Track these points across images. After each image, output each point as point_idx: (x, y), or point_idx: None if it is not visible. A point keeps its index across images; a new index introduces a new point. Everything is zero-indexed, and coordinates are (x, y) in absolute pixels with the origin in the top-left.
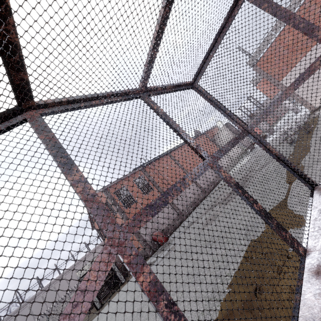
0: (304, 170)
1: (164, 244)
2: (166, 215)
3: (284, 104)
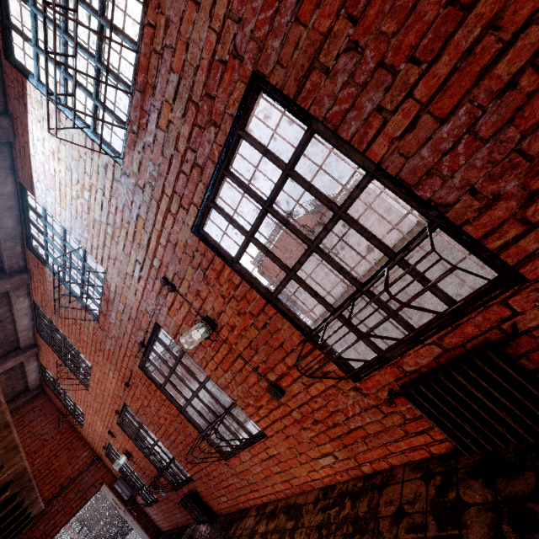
0: None
1: None
2: None
3: None
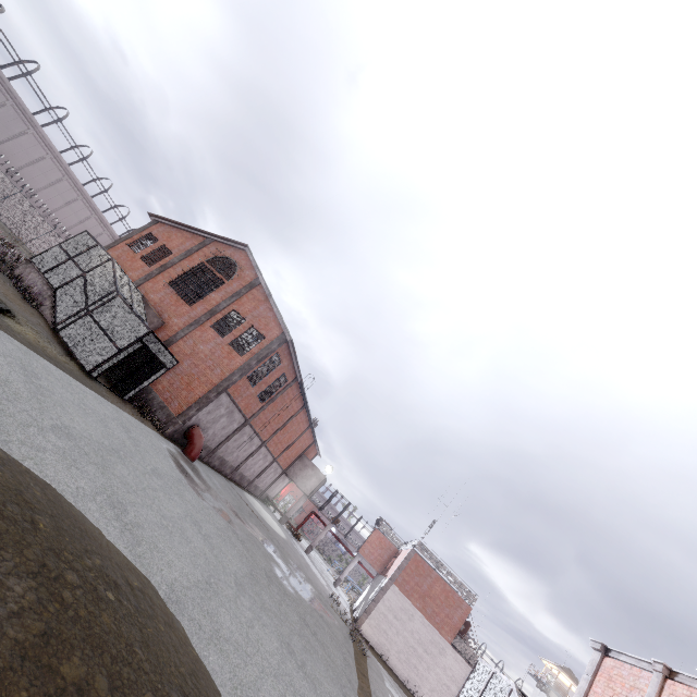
0: (374, 693)
1: (189, 458)
2: (218, 434)
3: (348, 568)
